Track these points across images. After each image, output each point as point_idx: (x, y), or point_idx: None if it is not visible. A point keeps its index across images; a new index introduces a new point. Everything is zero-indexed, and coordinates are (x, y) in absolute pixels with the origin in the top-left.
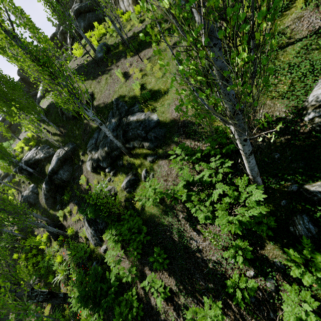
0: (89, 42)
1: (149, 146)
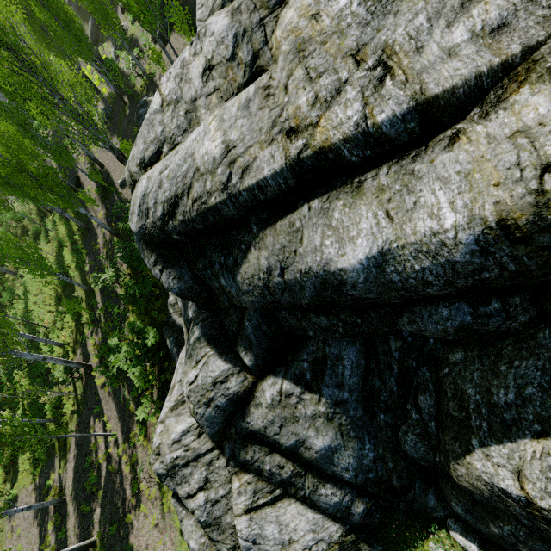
0: None
1: None
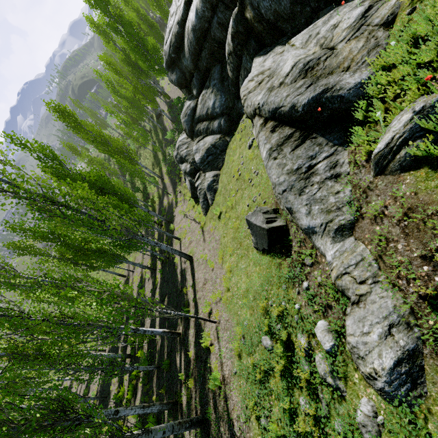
0: None
1: None
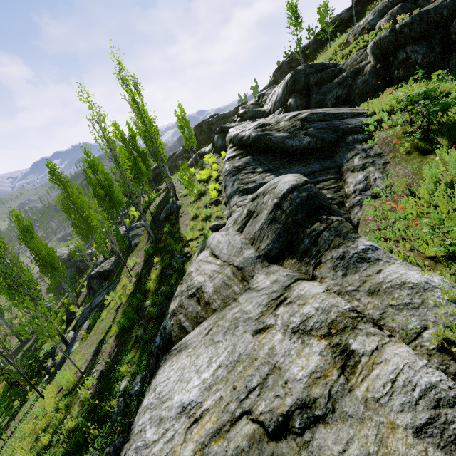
0: (172, 191)
1: (56, 365)
